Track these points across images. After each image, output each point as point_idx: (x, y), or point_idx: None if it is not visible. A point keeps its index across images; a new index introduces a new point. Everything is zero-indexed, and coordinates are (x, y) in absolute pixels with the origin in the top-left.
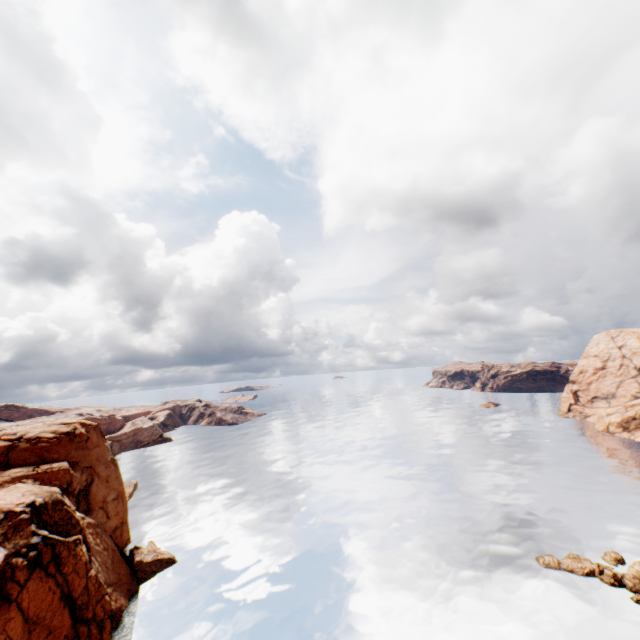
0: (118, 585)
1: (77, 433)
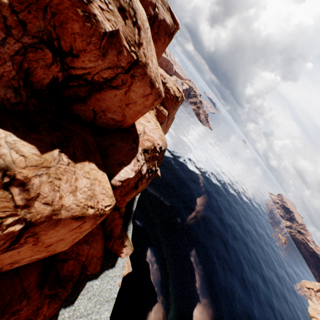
0: None
1: (178, 100)
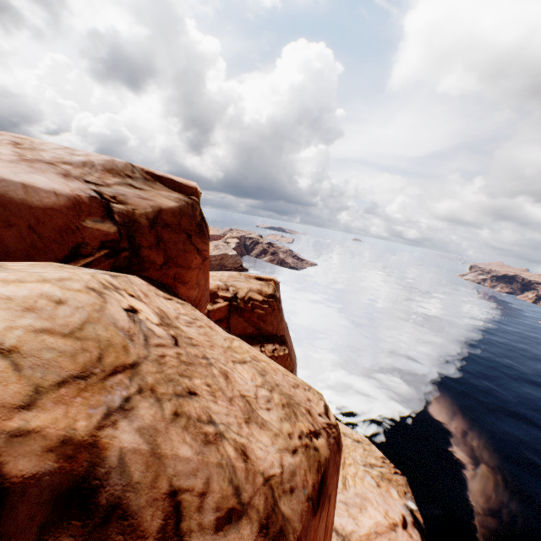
0: None
1: (277, 297)
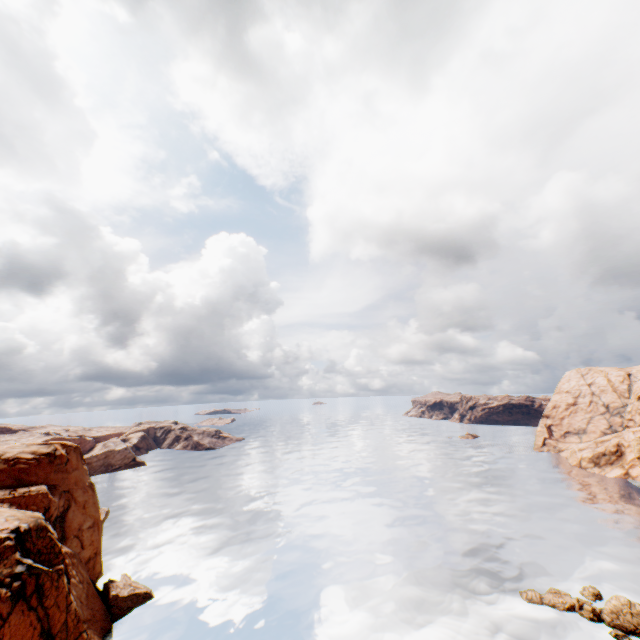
0: (92, 622)
1: (57, 454)
